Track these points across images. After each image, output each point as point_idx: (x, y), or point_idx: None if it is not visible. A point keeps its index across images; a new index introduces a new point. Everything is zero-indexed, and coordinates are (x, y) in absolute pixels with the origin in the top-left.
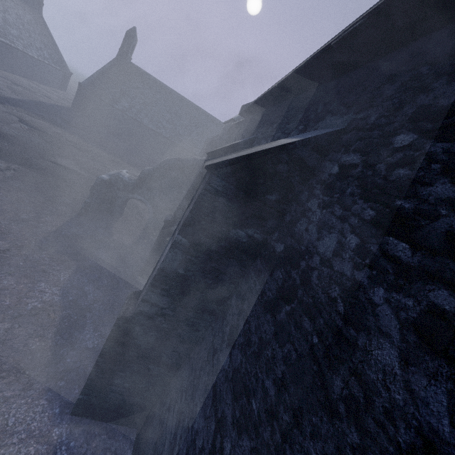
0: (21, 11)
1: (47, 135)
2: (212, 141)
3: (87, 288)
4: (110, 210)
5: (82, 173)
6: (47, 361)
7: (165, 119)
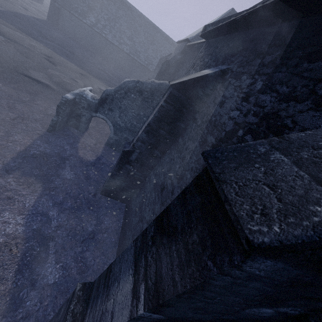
0: None
1: (23, 47)
2: (167, 61)
3: (51, 213)
4: (76, 126)
5: (53, 86)
6: (5, 309)
7: (126, 36)
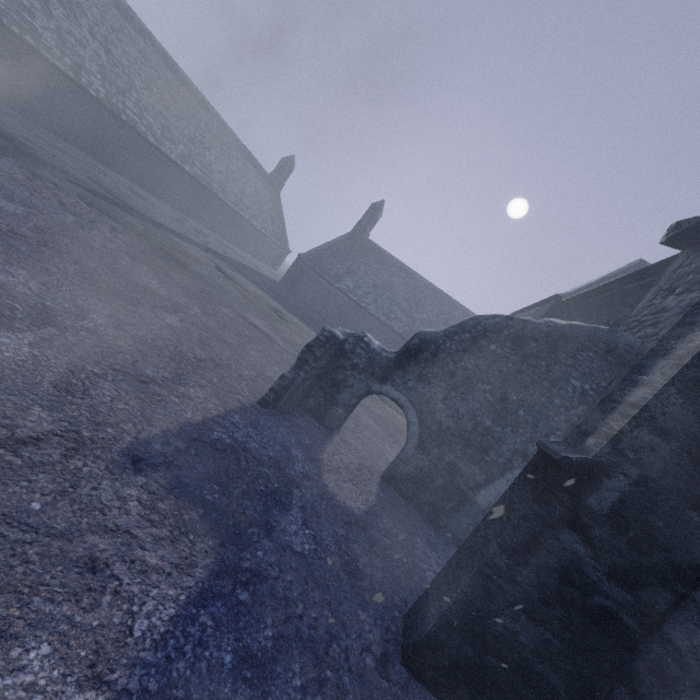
0: (261, 187)
1: (245, 290)
2: None
3: None
4: (321, 412)
5: (279, 342)
6: None
7: (400, 309)
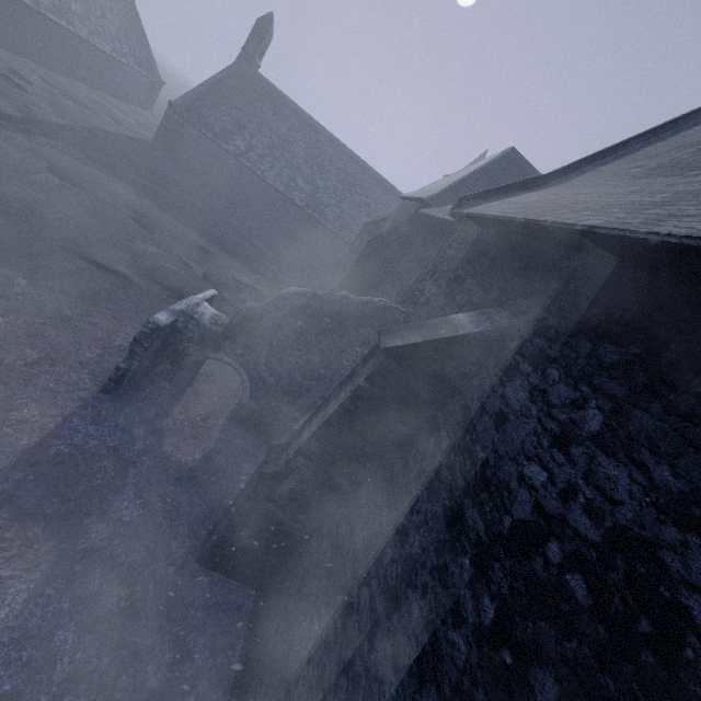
0: None
1: (93, 197)
2: (378, 237)
3: (60, 636)
4: (170, 376)
5: (137, 280)
6: None
7: (301, 175)
